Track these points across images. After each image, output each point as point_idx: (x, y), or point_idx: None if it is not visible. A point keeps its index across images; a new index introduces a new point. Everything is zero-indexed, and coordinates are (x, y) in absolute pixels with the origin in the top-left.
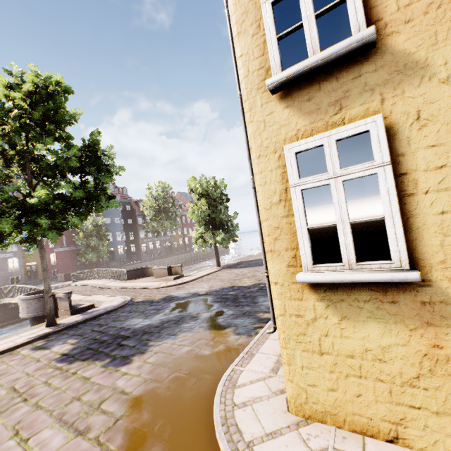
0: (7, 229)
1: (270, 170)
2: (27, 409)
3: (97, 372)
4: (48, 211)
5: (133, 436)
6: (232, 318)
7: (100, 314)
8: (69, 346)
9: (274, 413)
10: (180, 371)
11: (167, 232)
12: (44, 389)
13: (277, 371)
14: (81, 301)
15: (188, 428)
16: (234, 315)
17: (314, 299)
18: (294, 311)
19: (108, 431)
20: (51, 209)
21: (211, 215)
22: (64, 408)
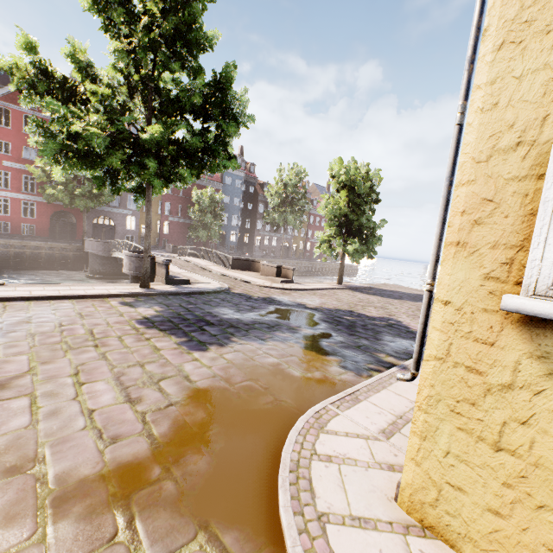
0: (114, 164)
1: (517, 75)
2: (94, 355)
3: (169, 347)
4: (160, 156)
5: (180, 430)
6: (340, 346)
7: (192, 292)
8: (153, 312)
9: (371, 492)
10: (257, 382)
11: (288, 229)
12: (115, 342)
13: (389, 435)
14: (179, 274)
15: (246, 452)
16: (344, 343)
17: (523, 352)
18: (467, 360)
19: (157, 412)
20: (164, 155)
21: (348, 215)
22: (125, 368)
